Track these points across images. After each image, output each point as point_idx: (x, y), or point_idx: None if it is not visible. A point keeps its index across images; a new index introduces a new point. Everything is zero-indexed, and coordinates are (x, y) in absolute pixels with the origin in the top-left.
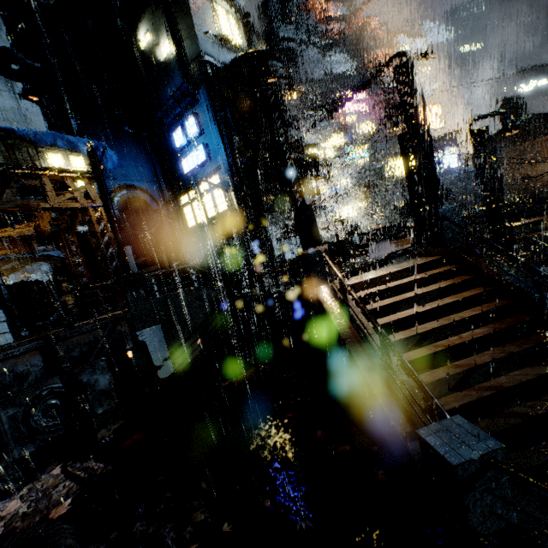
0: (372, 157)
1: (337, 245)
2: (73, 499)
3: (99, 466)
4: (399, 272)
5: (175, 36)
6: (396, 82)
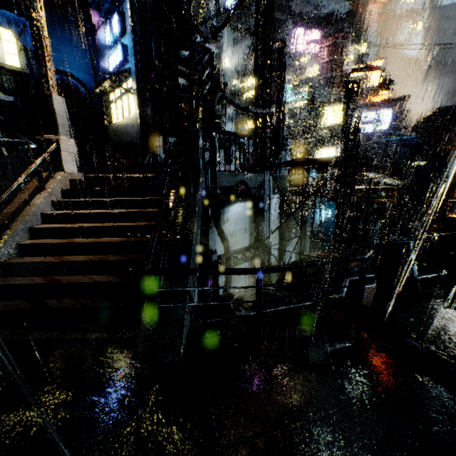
0: (307, 101)
1: None
2: None
3: None
4: (130, 180)
5: None
6: (256, 4)
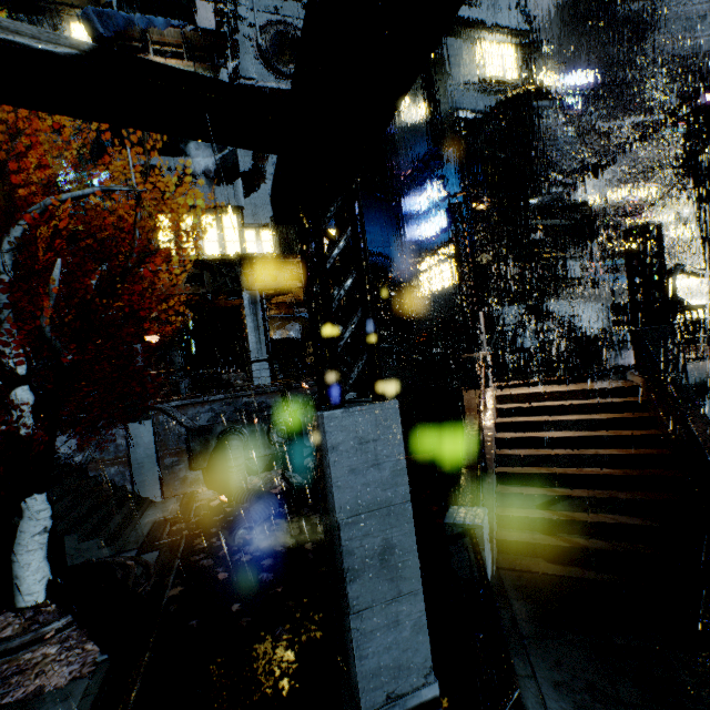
0: None
1: (580, 341)
2: (282, 488)
3: (300, 478)
4: (569, 392)
5: (431, 97)
6: (688, 132)
